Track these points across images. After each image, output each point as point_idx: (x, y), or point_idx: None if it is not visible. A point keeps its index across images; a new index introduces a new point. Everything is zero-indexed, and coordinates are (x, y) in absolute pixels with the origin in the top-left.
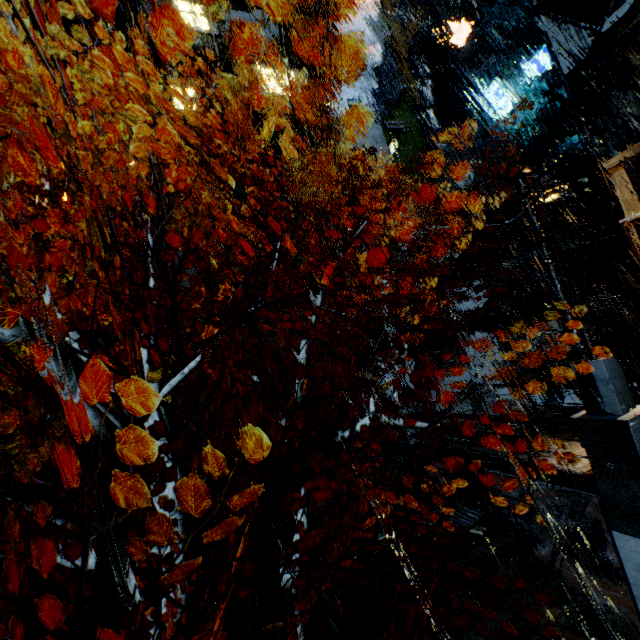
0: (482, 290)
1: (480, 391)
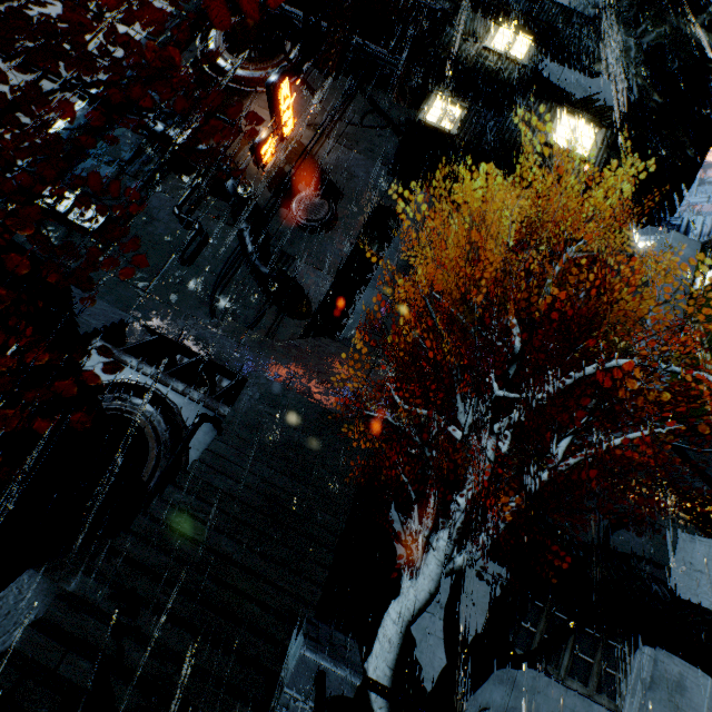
0: None
1: None
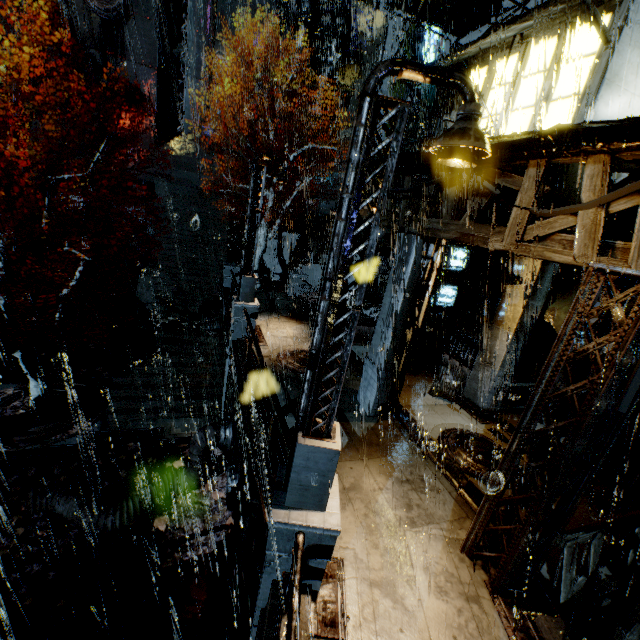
0: None
1: (292, 278)
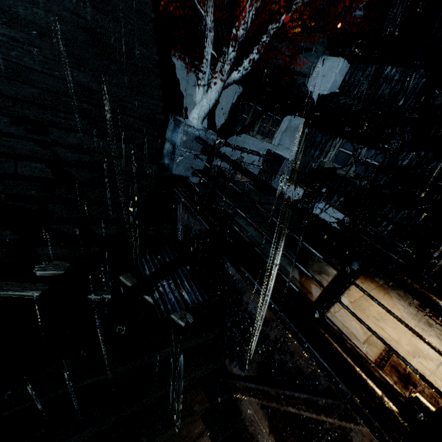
0: (340, 79)
1: (279, 165)
